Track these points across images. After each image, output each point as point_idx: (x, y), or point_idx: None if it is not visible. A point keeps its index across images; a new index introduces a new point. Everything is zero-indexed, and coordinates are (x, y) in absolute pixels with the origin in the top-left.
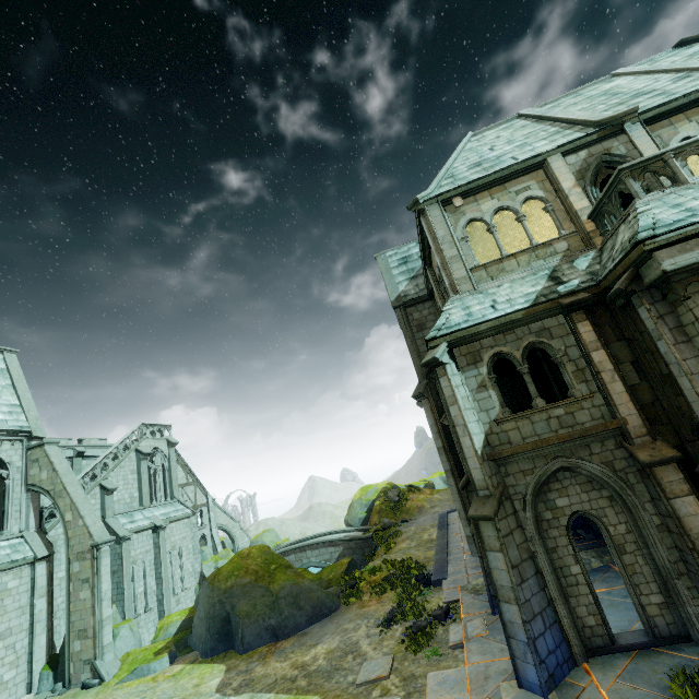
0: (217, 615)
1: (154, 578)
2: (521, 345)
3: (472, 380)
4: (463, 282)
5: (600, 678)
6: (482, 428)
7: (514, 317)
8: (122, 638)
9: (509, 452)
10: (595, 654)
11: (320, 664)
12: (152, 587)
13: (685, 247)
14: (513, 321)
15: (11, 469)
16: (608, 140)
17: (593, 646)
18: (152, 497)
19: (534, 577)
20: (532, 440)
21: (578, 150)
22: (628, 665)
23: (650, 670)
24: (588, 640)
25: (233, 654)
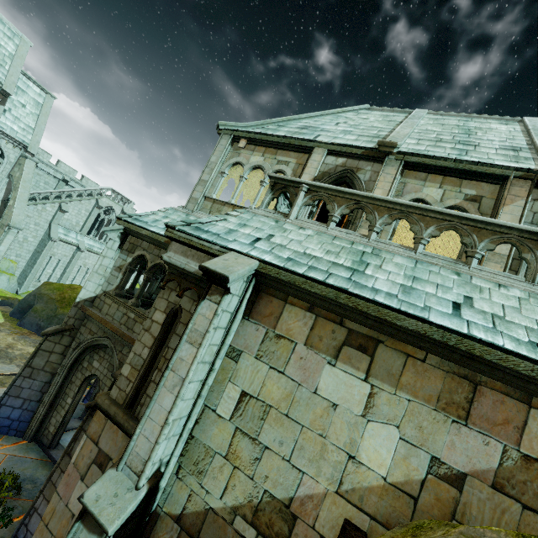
0: (29, 301)
1: (61, 271)
2: (156, 261)
3: (120, 260)
4: (193, 201)
5: (9, 448)
6: (98, 291)
7: (160, 239)
8: (1, 279)
9: (89, 313)
10: (37, 444)
11: (15, 352)
12: (57, 274)
13: (188, 252)
14: (160, 241)
15: (6, 160)
16: (368, 161)
17: (42, 440)
18: (100, 234)
19: (43, 383)
20: (109, 318)
21: (343, 155)
22: (29, 458)
23: (26, 467)
24: (43, 435)
25: (16, 322)
